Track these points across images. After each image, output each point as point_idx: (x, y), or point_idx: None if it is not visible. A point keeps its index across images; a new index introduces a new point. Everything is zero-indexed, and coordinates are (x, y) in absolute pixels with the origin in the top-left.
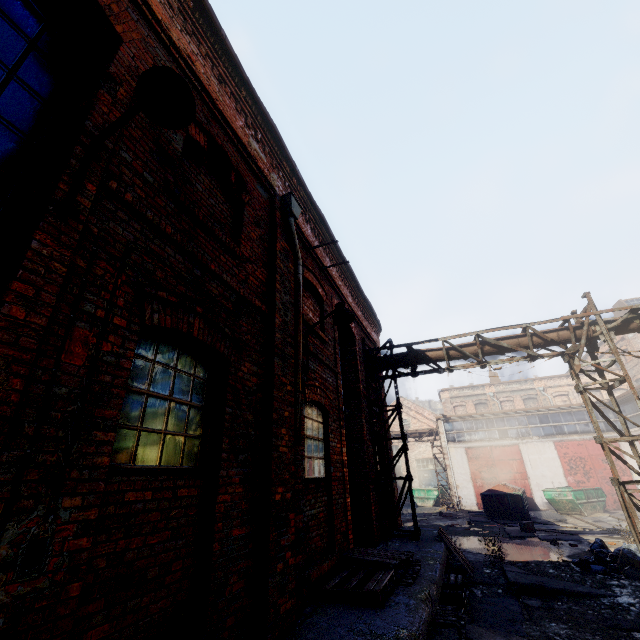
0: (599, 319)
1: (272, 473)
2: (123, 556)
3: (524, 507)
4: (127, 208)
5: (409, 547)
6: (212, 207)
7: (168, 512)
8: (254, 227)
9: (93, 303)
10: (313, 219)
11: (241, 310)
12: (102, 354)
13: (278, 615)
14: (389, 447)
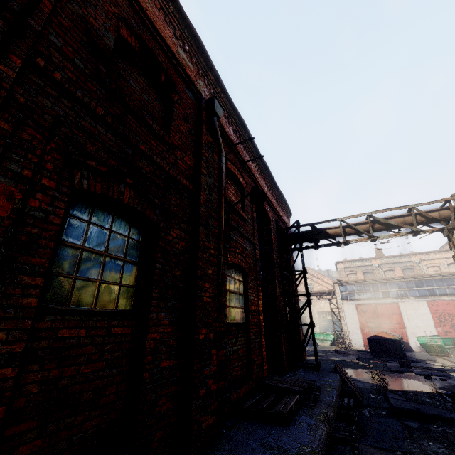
0: None
1: (196, 317)
2: (56, 382)
3: (402, 349)
4: (56, 86)
5: (311, 376)
6: (145, 102)
7: (102, 346)
8: (183, 122)
9: (19, 163)
10: (235, 122)
11: (170, 187)
12: (29, 209)
13: (201, 429)
14: (296, 302)
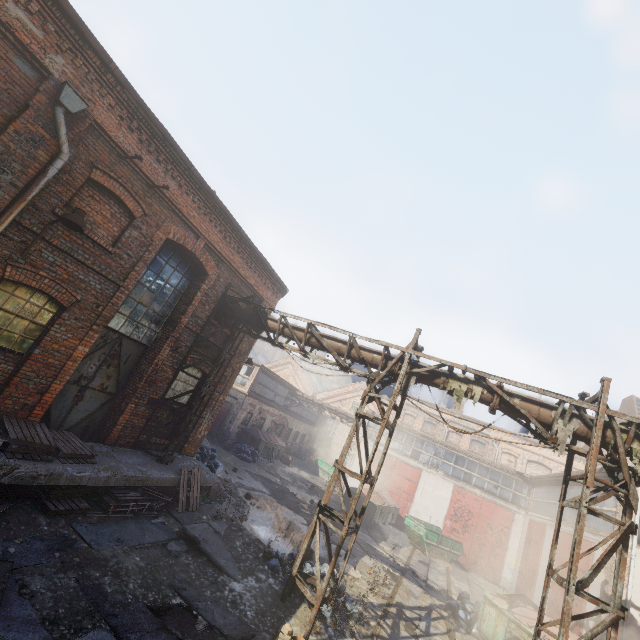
0: (407, 358)
1: None
2: None
3: (373, 517)
4: None
5: (132, 459)
6: None
7: None
8: None
9: None
10: (148, 131)
11: None
12: None
13: None
14: (220, 390)
